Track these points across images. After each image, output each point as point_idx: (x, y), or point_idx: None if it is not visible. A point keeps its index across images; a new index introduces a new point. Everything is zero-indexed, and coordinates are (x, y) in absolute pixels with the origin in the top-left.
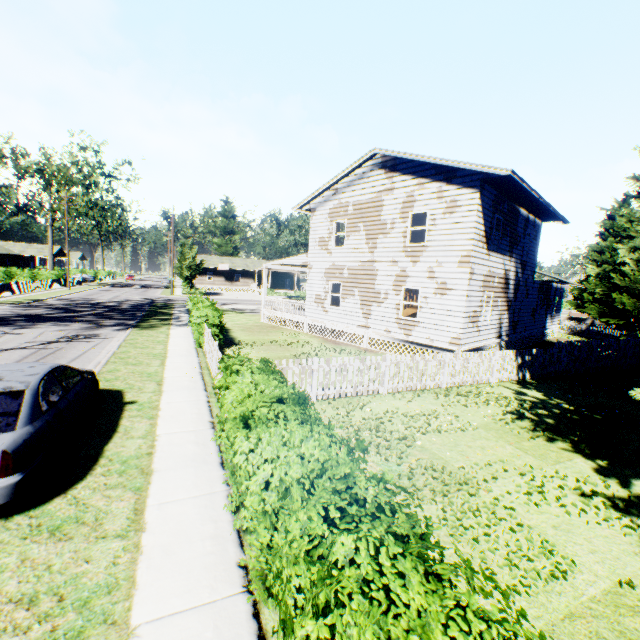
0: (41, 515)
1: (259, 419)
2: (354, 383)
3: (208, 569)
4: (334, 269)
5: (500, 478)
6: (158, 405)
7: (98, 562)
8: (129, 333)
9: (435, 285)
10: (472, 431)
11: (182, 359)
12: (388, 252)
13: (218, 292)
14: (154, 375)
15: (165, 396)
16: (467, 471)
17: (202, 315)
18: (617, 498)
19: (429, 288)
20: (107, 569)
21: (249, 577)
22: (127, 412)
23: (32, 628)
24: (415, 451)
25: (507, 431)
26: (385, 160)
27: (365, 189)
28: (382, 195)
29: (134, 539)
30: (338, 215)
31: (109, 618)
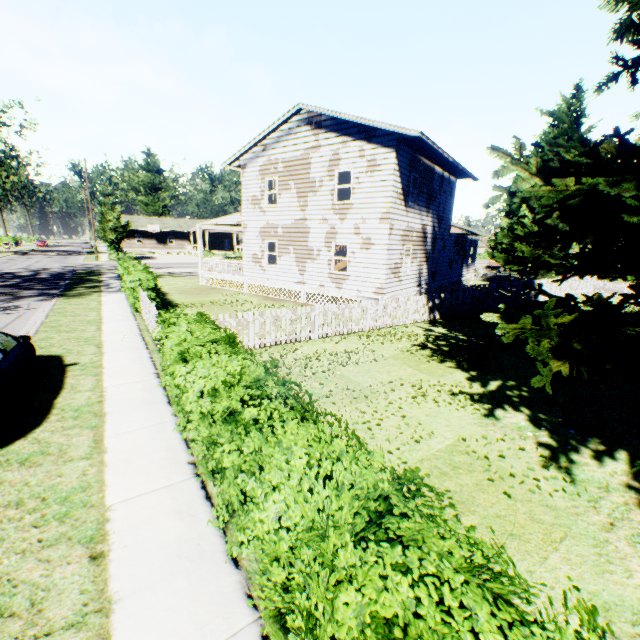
0: (7, 454)
1: (194, 353)
2: (288, 332)
3: (164, 468)
4: (269, 228)
5: (397, 390)
6: (101, 364)
7: (70, 475)
8: (55, 303)
9: (361, 241)
10: (384, 361)
11: (119, 324)
12: (318, 210)
13: (151, 256)
14: (92, 340)
15: (107, 356)
16: (373, 388)
17: (135, 279)
18: (475, 394)
19: (356, 244)
20: (79, 478)
21: (198, 468)
22: (70, 372)
23: (25, 518)
24: (335, 379)
25: (411, 359)
26: (311, 116)
27: (293, 146)
28: (310, 153)
29: (98, 458)
30: (269, 173)
31: (88, 504)
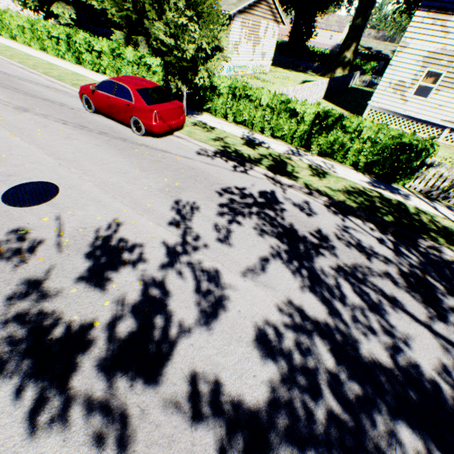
0: None
1: None
2: None
3: None
4: None
5: None
6: None
7: None
8: None
9: None
10: None
11: None
12: None
13: None
14: None
15: None
16: None
17: None
18: None
19: None
20: None
21: None
22: None
23: None
24: None
25: None
26: None
27: None
28: None
29: None
30: None
31: None
